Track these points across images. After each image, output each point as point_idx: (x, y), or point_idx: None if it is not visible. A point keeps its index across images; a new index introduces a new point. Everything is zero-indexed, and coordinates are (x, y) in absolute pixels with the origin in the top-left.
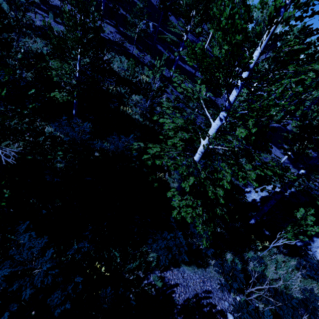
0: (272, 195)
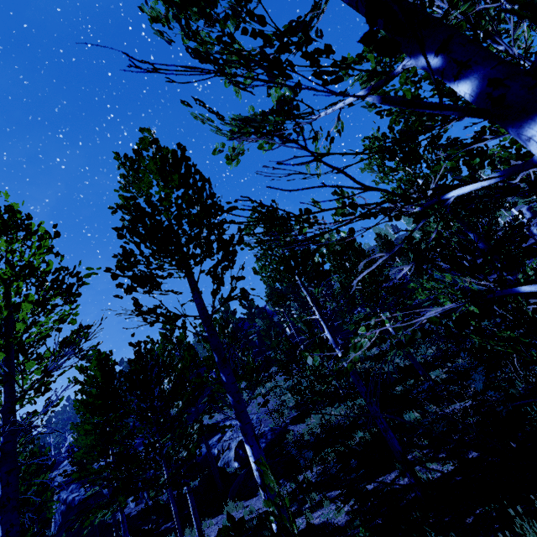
0: None
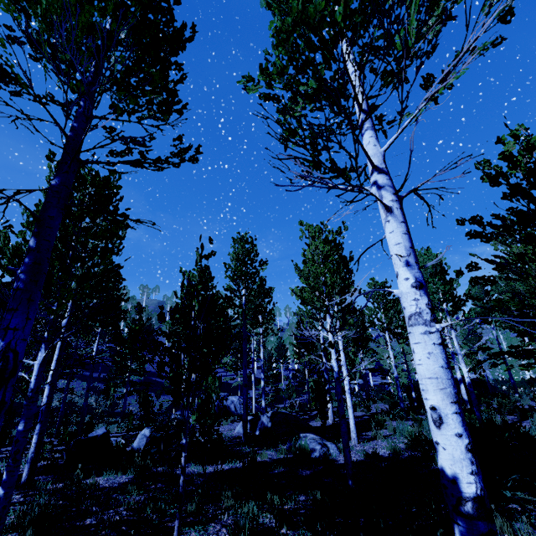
0: None
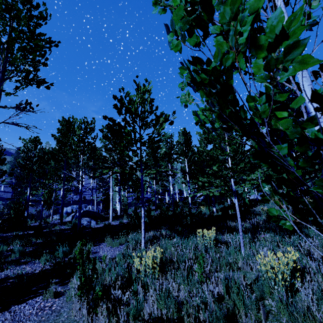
0: None
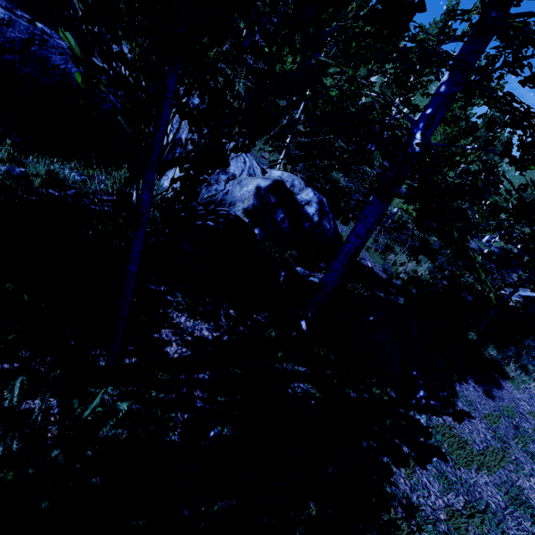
0: (525, 300)
